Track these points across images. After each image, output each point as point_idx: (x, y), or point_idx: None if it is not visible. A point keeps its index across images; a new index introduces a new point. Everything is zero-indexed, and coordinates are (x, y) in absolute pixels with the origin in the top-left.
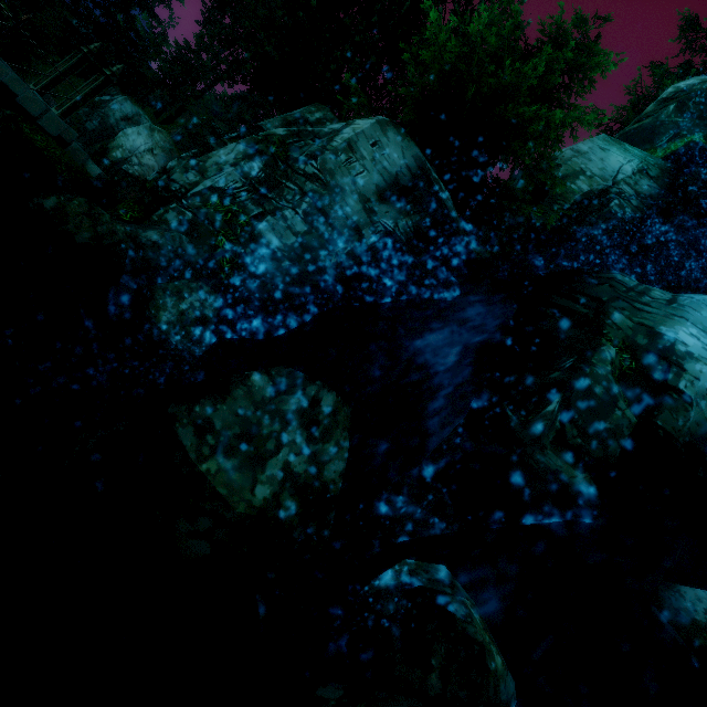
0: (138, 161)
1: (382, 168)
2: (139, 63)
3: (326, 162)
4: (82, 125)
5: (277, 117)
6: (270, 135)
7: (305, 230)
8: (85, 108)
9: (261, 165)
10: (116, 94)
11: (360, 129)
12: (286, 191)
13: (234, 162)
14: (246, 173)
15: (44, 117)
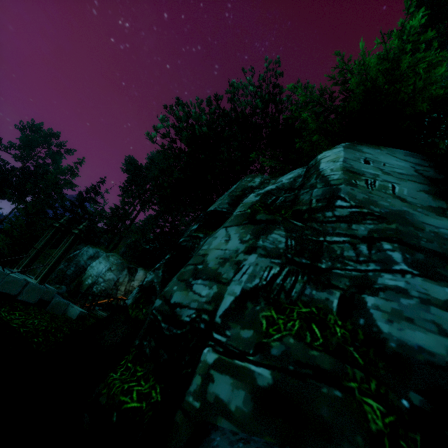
0: (103, 280)
1: (401, 175)
2: (92, 227)
3: (353, 195)
4: (64, 274)
5: (222, 198)
6: (250, 205)
7: (447, 293)
8: (65, 263)
9: (281, 233)
10: (82, 247)
11: (341, 157)
12: (336, 249)
13: (248, 246)
14: (274, 252)
15: (24, 291)
